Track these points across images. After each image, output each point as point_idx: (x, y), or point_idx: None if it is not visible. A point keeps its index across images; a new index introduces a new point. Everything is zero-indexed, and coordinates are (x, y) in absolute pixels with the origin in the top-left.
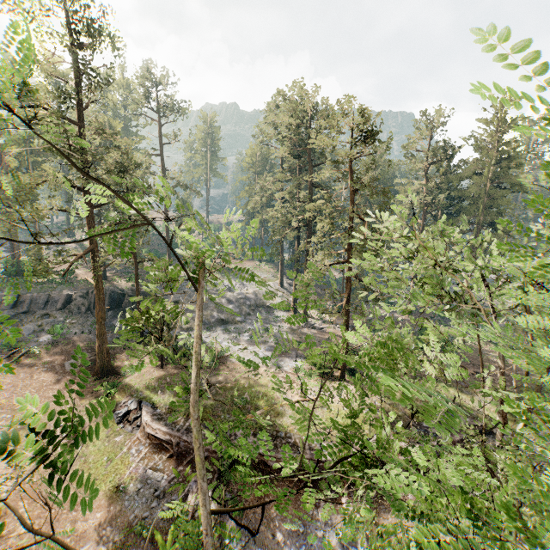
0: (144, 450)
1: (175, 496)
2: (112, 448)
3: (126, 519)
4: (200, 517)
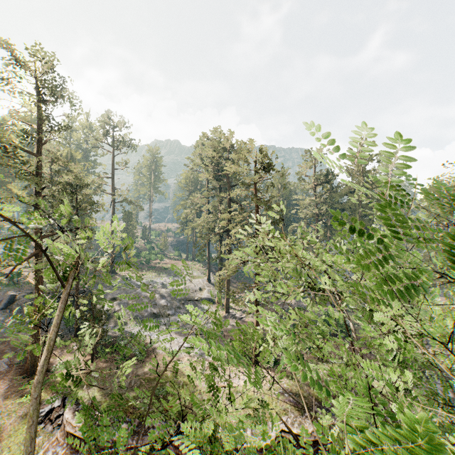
0: (61, 451)
1: None
2: None
3: None
4: None
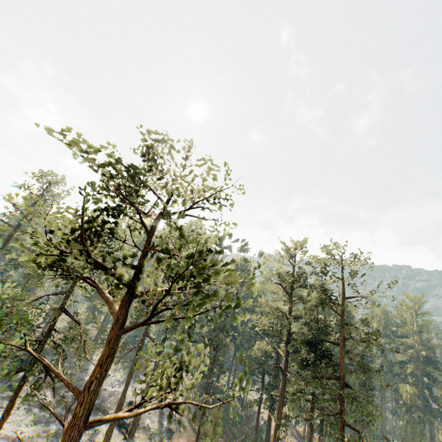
0: None
1: None
2: None
3: None
4: None
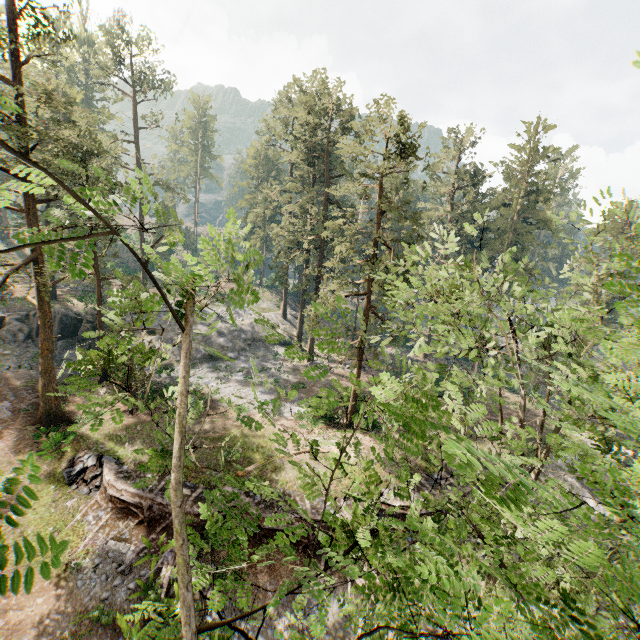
0: (105, 517)
1: (145, 570)
2: (60, 515)
3: (79, 603)
4: (177, 594)
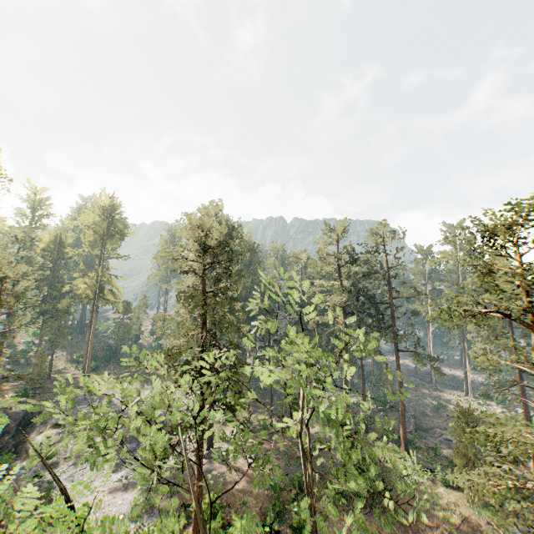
0: None
1: None
2: None
3: None
4: None
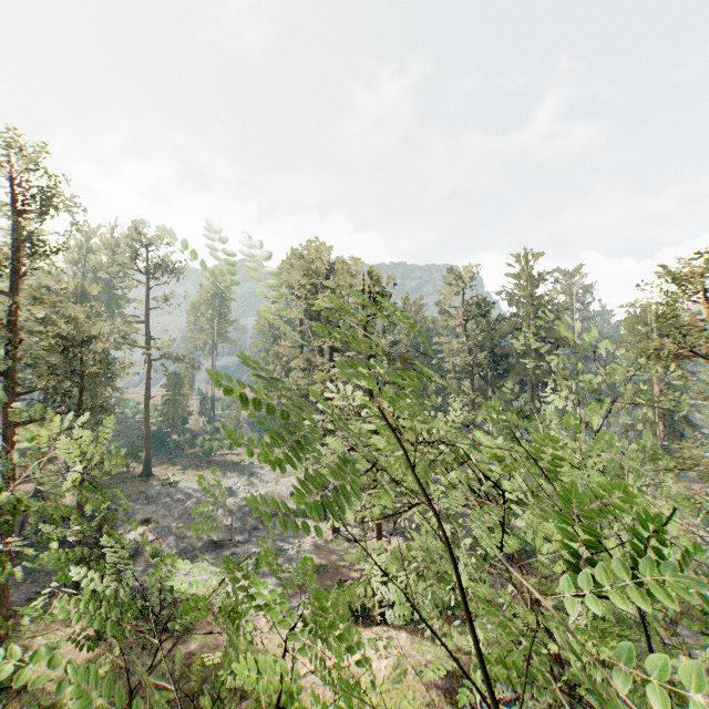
0: None
1: None
2: None
3: None
4: None
